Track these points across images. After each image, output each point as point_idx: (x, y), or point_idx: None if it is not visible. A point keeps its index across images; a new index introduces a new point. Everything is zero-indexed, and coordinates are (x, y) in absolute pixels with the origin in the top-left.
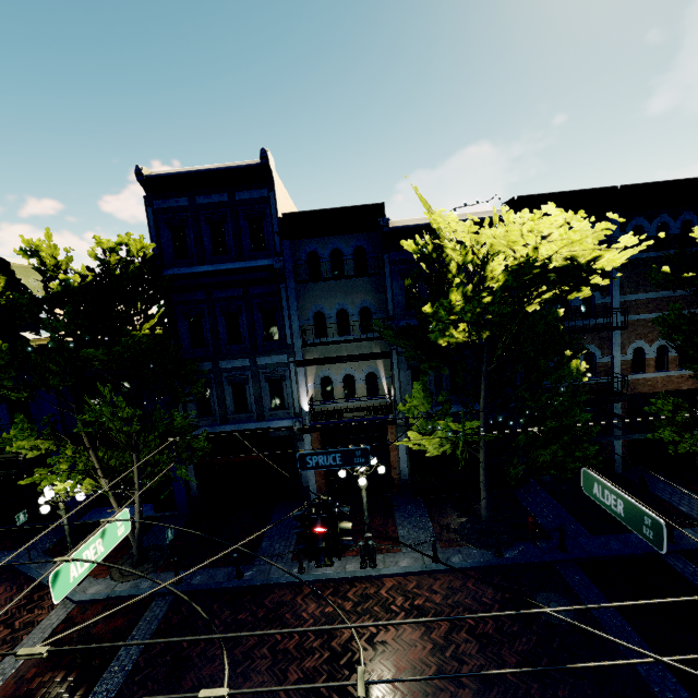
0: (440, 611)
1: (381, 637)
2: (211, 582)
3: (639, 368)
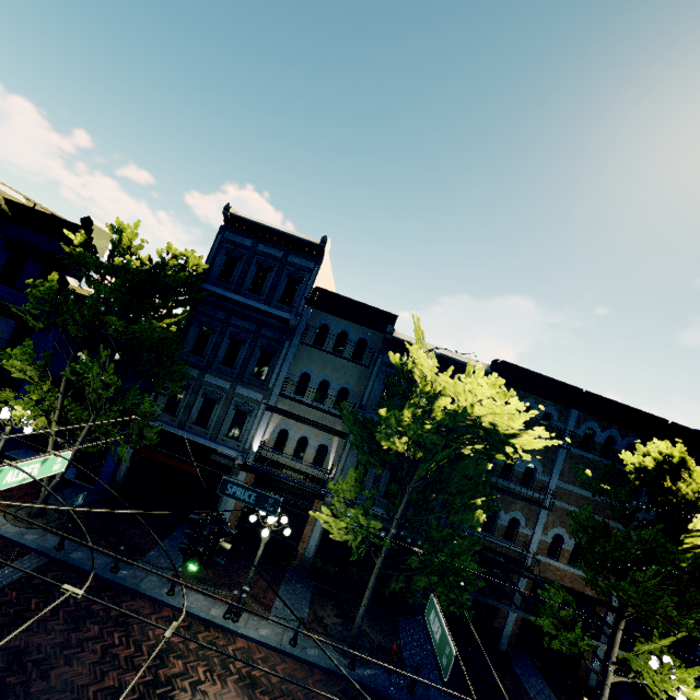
0: (270, 690)
1: (205, 687)
2: (87, 563)
3: (555, 554)
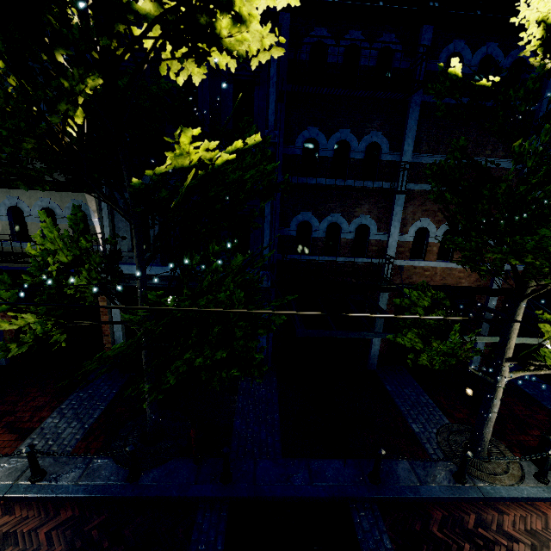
0: None
1: None
2: None
3: (420, 253)
